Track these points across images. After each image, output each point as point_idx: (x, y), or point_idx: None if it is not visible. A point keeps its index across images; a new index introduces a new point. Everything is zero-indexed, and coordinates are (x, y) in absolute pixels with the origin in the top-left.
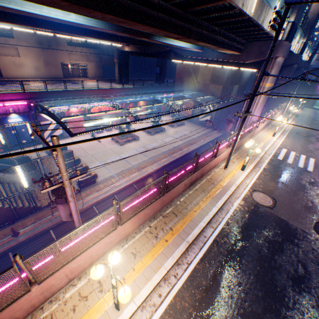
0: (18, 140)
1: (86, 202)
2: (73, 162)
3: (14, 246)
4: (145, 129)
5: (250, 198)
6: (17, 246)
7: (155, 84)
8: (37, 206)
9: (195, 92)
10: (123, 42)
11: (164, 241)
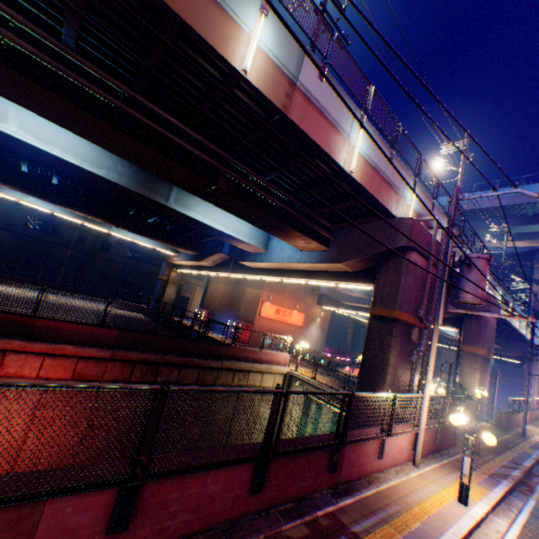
0: None
1: None
2: None
3: None
4: None
5: None
6: None
7: None
8: None
9: None
10: None
11: None
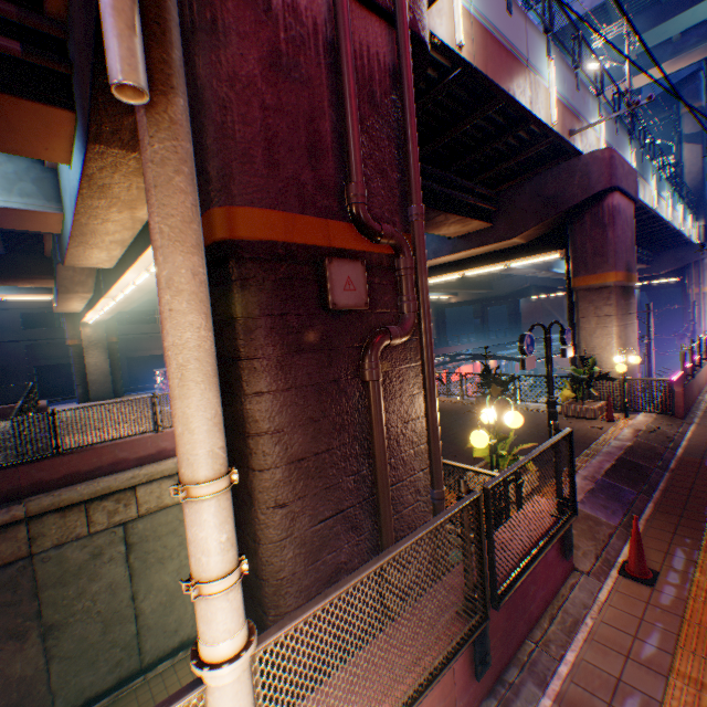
0: None
1: None
2: None
3: None
4: None
5: None
6: None
7: None
8: None
9: None
10: (471, 289)
11: None
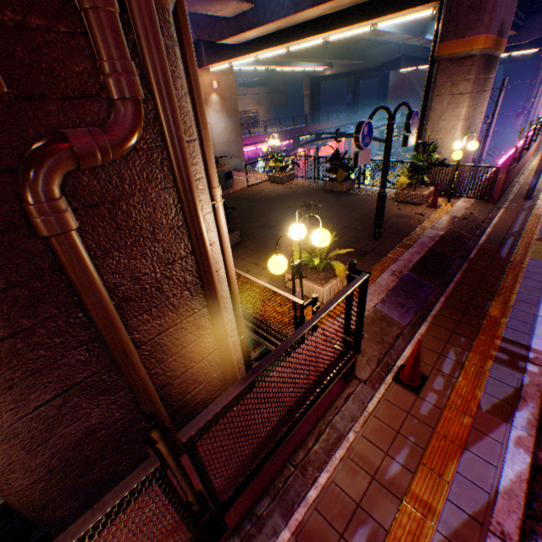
0: None
1: None
2: None
3: None
4: None
5: None
6: None
7: None
8: None
9: None
10: (345, 59)
11: None
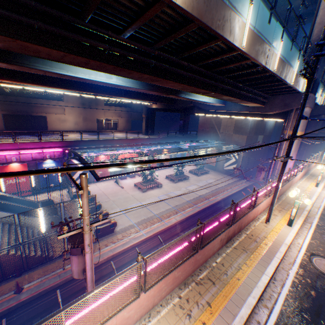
0: (47, 183)
1: (101, 254)
2: (93, 208)
3: (13, 306)
4: (197, 157)
5: (311, 265)
6: (16, 307)
7: (178, 135)
8: (49, 255)
9: (218, 142)
10: (152, 100)
11: (201, 324)
